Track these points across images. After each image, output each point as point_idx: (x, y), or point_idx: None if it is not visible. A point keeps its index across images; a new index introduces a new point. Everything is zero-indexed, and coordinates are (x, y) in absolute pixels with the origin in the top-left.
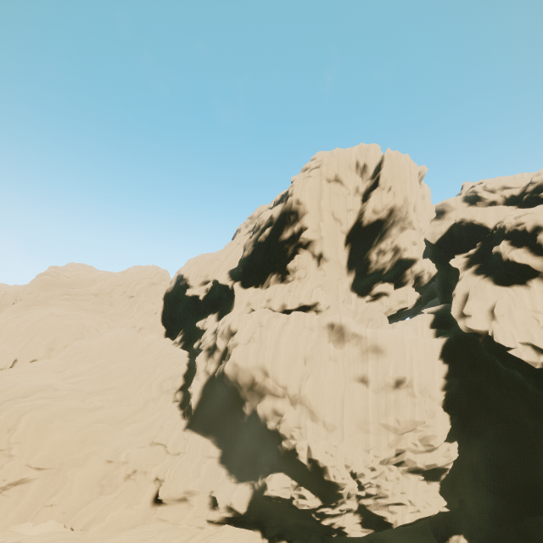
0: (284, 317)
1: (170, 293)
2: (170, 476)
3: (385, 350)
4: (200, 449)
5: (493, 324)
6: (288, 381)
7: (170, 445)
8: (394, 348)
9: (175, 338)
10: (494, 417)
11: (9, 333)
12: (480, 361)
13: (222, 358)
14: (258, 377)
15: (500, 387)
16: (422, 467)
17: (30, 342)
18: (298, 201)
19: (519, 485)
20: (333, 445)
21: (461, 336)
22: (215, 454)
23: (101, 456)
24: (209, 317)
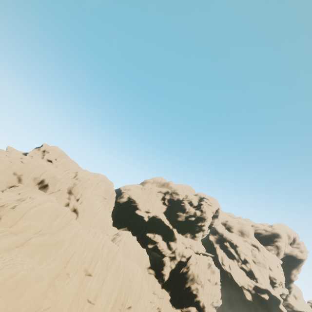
0: (200, 257)
1: (121, 203)
2: (163, 307)
3: (215, 273)
4: (167, 296)
5: (231, 271)
6: (202, 280)
7: (160, 294)
8: (217, 273)
9: (119, 229)
10: (227, 294)
11: (94, 224)
12: (225, 278)
13: (177, 263)
14: (195, 277)
15: (228, 286)
16: (216, 305)
17: (102, 232)
18: (207, 217)
19: (233, 311)
20: (206, 300)
21: (221, 269)
22: (169, 298)
23: (149, 300)
24: (157, 236)
